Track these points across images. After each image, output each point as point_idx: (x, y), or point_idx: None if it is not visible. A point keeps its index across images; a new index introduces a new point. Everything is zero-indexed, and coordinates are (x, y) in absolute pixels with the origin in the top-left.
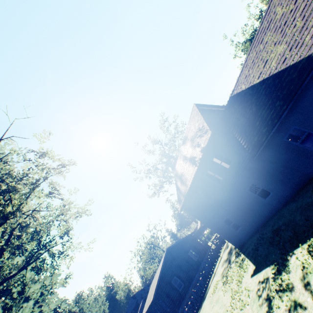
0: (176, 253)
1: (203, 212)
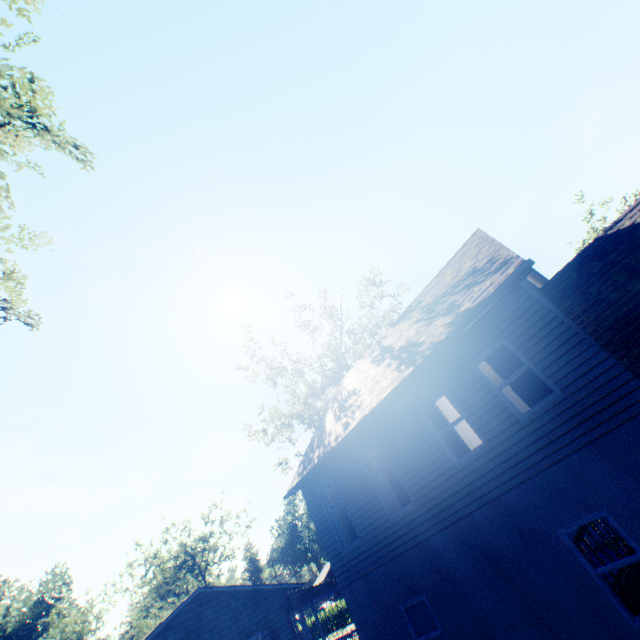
0: (217, 618)
1: (355, 534)
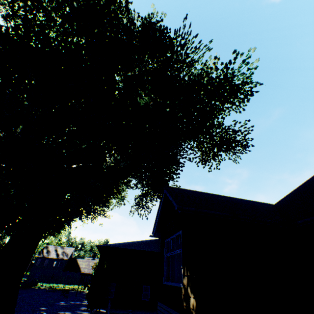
0: None
1: (38, 264)
